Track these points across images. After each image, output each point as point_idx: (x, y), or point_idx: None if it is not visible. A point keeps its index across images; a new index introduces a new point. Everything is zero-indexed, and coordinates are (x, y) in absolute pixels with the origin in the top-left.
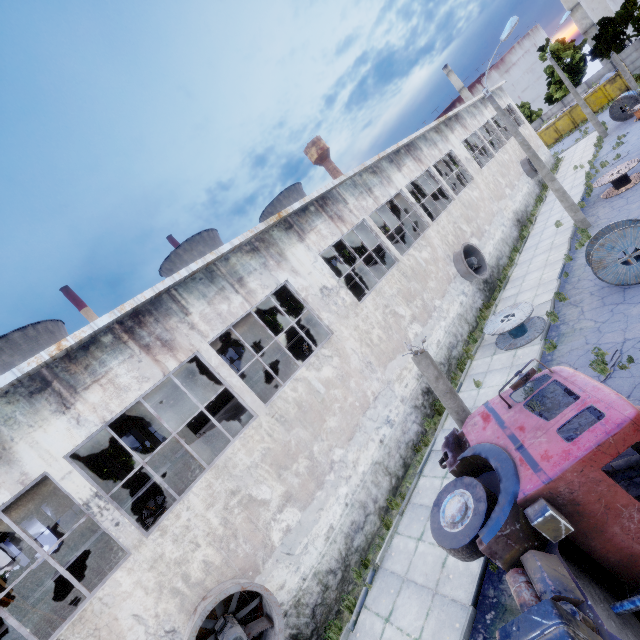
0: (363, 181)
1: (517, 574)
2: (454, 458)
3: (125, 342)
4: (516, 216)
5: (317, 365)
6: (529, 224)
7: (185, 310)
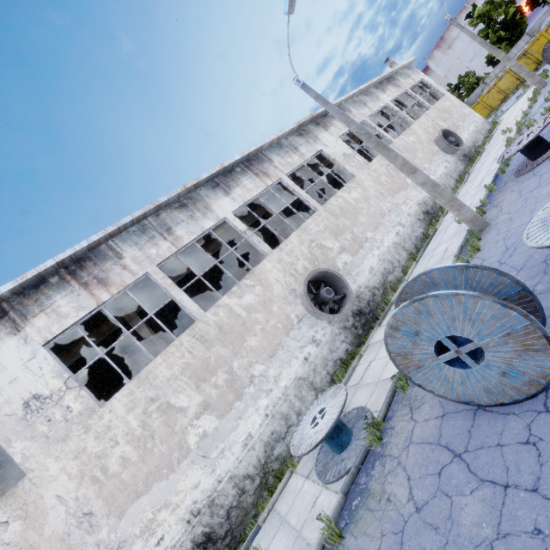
0: (160, 221)
1: None
2: None
3: None
4: (423, 207)
5: None
6: (441, 215)
7: None
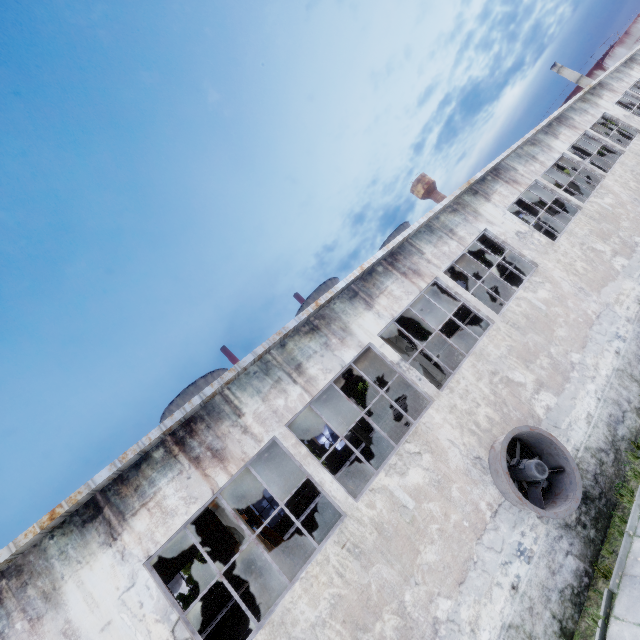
0: (525, 152)
1: None
2: None
3: (390, 271)
4: None
5: (532, 289)
6: None
7: (420, 251)
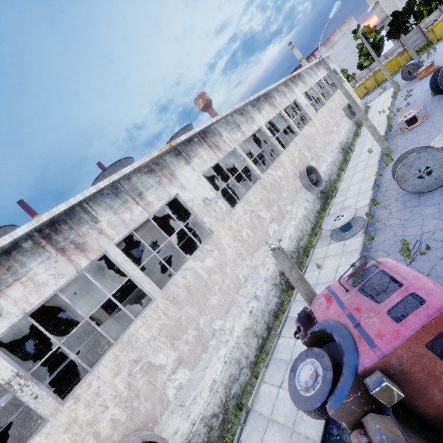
0: (233, 120)
1: (360, 435)
2: (305, 331)
3: (43, 246)
4: (341, 146)
5: (201, 257)
6: (350, 151)
7: (95, 219)
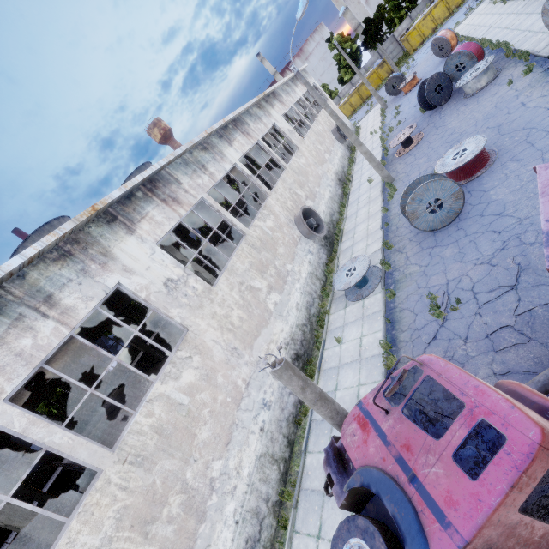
0: (195, 158)
1: None
2: (340, 486)
3: None
4: (337, 176)
5: (174, 373)
6: (348, 182)
7: None
